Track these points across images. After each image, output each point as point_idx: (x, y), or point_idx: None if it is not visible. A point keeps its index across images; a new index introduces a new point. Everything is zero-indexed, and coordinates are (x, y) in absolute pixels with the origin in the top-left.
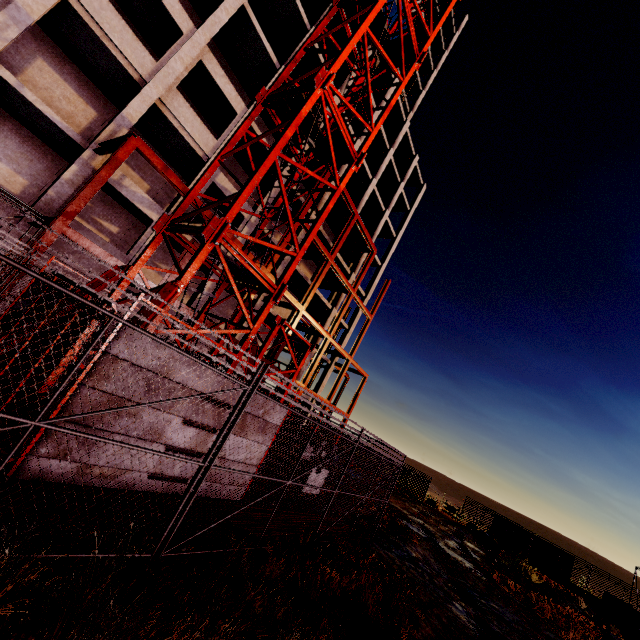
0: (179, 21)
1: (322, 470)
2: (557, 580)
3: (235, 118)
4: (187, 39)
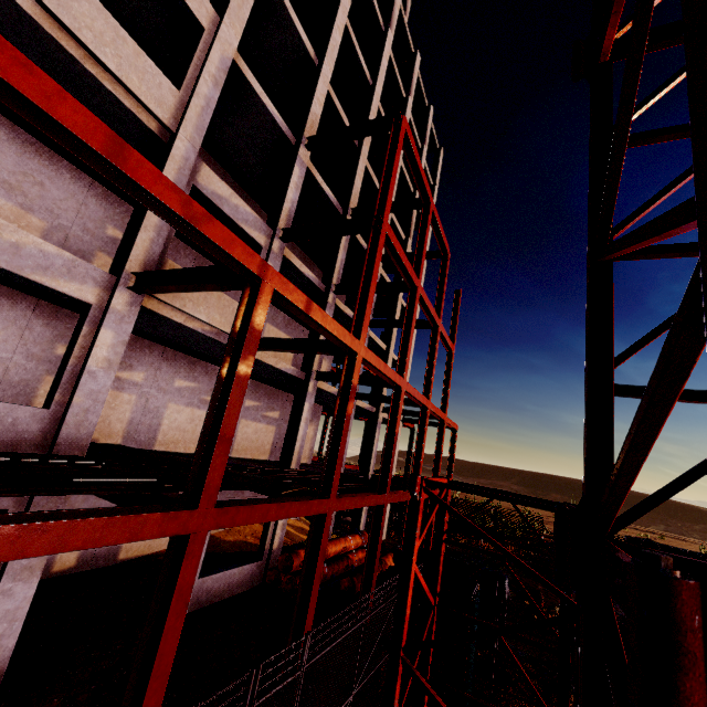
0: None
1: None
2: None
3: (201, 38)
4: None
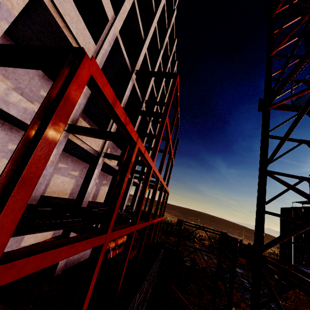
0: None
1: None
2: None
3: (107, 24)
4: None
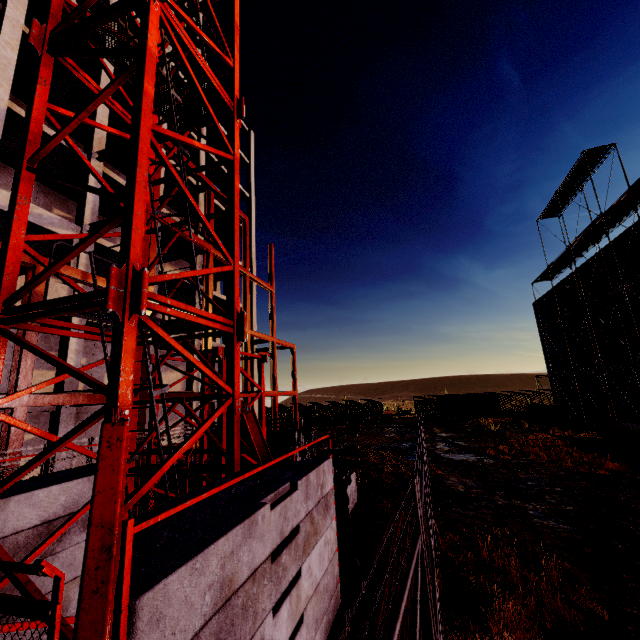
0: None
1: (351, 477)
2: (496, 416)
3: None
4: None
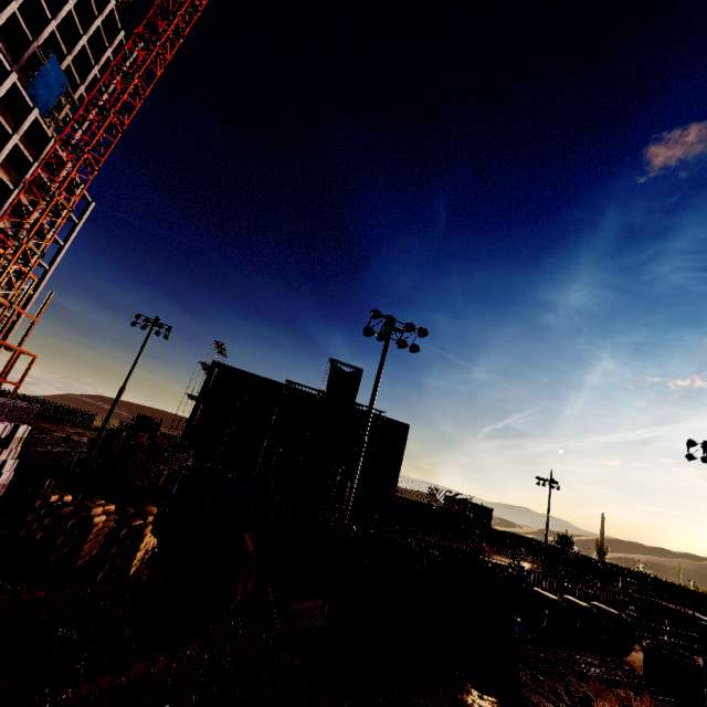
0: None
1: None
2: None
3: None
4: None
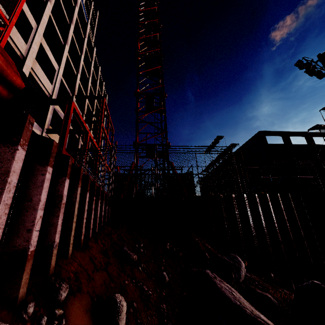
0: (30, 21)
1: None
2: None
3: (55, 72)
4: (34, 31)
